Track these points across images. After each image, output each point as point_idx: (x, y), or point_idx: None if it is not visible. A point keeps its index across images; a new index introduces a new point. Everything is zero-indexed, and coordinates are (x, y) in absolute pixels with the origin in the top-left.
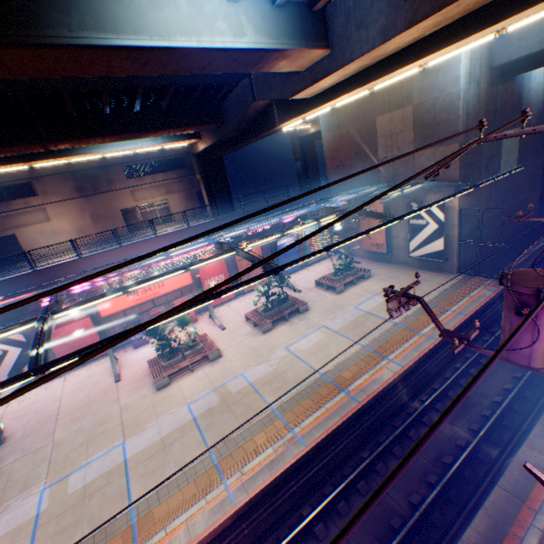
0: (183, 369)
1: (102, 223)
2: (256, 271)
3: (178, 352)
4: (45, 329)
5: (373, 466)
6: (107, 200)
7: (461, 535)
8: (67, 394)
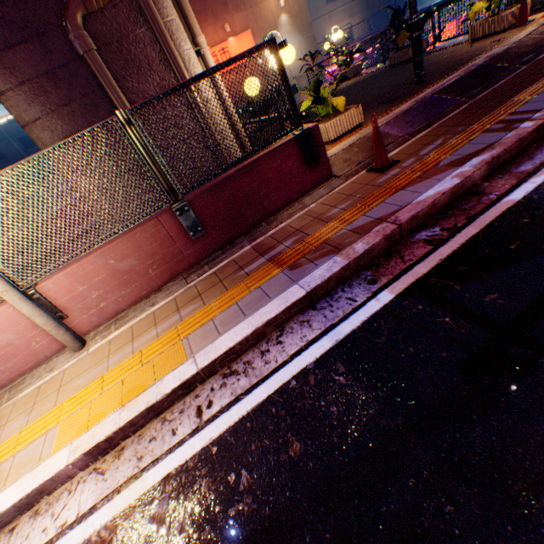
0: None
1: None
2: None
3: None
4: None
5: None
6: (314, 29)
7: None
8: None
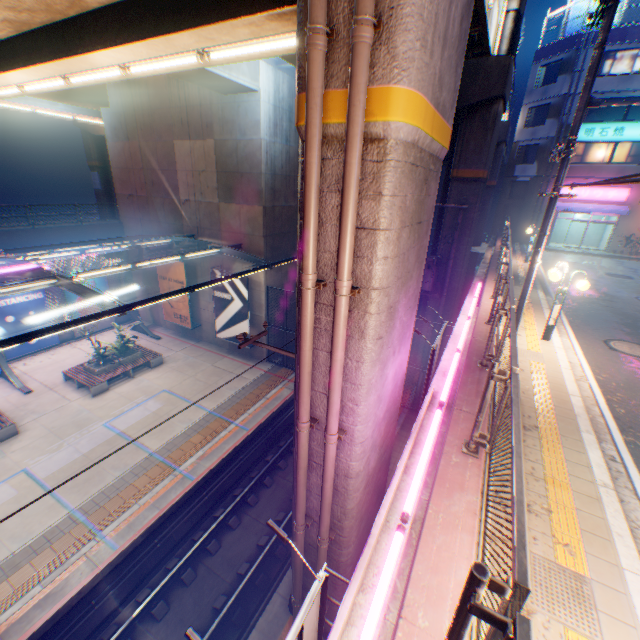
0: None
1: None
2: None
3: None
4: None
5: None
6: None
7: None
8: None
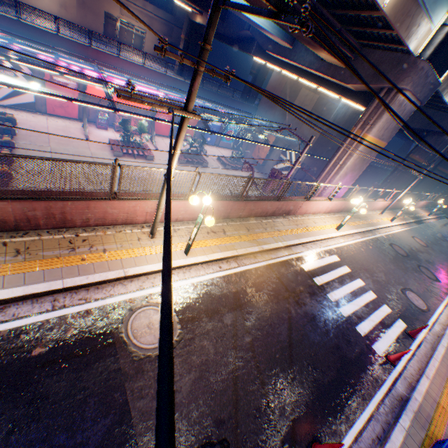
0: (130, 155)
1: (85, 12)
2: (189, 130)
3: (131, 145)
4: (111, 93)
5: None
6: None
7: None
8: (52, 129)
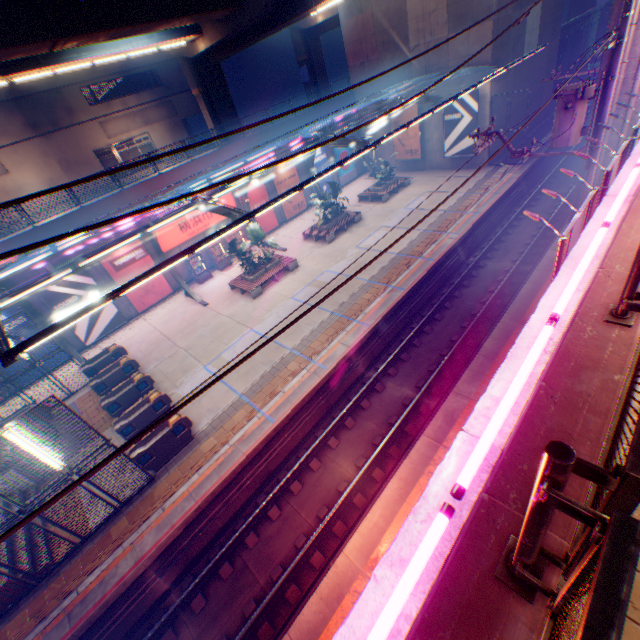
0: (267, 283)
1: (76, 172)
2: (295, 197)
3: (258, 269)
4: (218, 203)
5: (452, 295)
6: (73, 139)
7: (518, 293)
8: (160, 326)
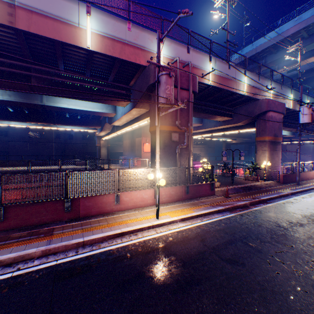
0: None
1: None
2: None
3: None
4: None
5: None
6: None
7: None
8: None
